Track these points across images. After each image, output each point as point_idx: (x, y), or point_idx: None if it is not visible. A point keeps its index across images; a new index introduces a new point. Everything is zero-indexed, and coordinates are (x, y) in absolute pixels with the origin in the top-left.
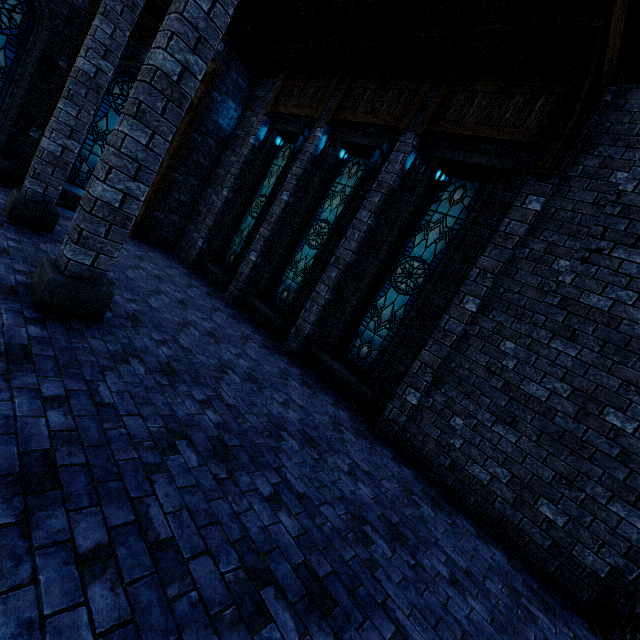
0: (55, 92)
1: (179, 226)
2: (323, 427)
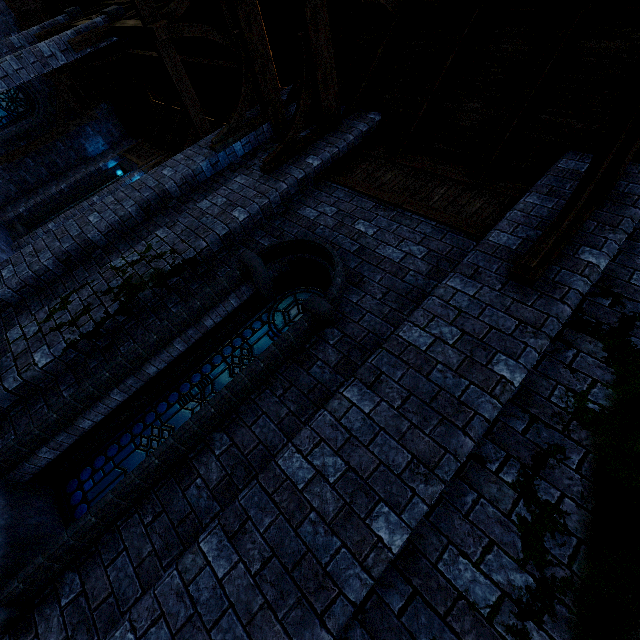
0: None
1: (14, 195)
2: None
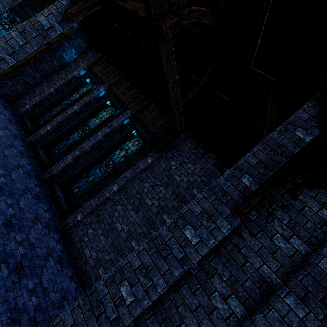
0: None
1: (21, 92)
2: (25, 219)
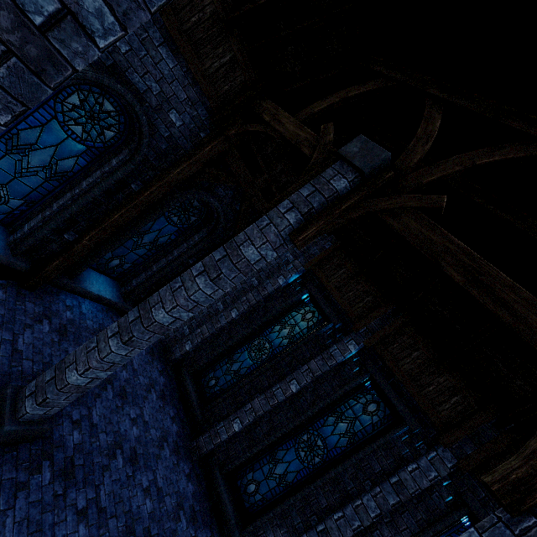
0: (113, 207)
1: None
2: None
